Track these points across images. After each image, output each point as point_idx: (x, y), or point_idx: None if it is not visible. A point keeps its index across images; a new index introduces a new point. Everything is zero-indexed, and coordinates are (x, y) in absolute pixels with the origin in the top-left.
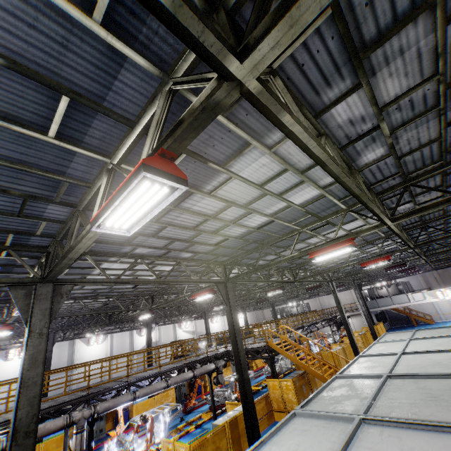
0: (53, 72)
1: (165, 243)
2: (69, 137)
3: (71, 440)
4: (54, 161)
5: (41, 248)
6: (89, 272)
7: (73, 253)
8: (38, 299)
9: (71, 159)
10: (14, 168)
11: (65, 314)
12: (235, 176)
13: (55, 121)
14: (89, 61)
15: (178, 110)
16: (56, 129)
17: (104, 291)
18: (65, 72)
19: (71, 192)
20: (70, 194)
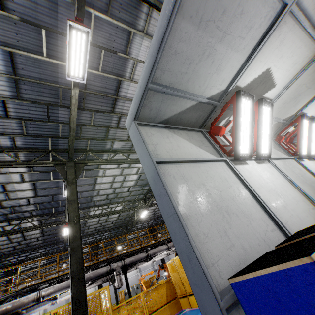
0: (36, 19)
1: (127, 135)
2: (52, 56)
3: (115, 282)
4: (51, 75)
5: (65, 150)
6: (96, 174)
7: (72, 123)
8: (68, 168)
9: (57, 71)
10: (37, 83)
11: (95, 215)
12: (136, 60)
13: (44, 46)
14: (46, 8)
15: (88, 22)
16: (46, 51)
17: (113, 197)
18: (40, 18)
19: (65, 97)
20: (65, 99)
